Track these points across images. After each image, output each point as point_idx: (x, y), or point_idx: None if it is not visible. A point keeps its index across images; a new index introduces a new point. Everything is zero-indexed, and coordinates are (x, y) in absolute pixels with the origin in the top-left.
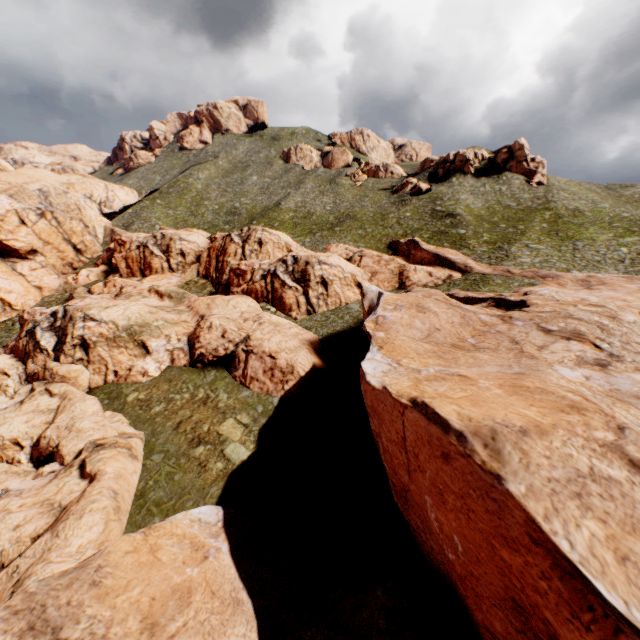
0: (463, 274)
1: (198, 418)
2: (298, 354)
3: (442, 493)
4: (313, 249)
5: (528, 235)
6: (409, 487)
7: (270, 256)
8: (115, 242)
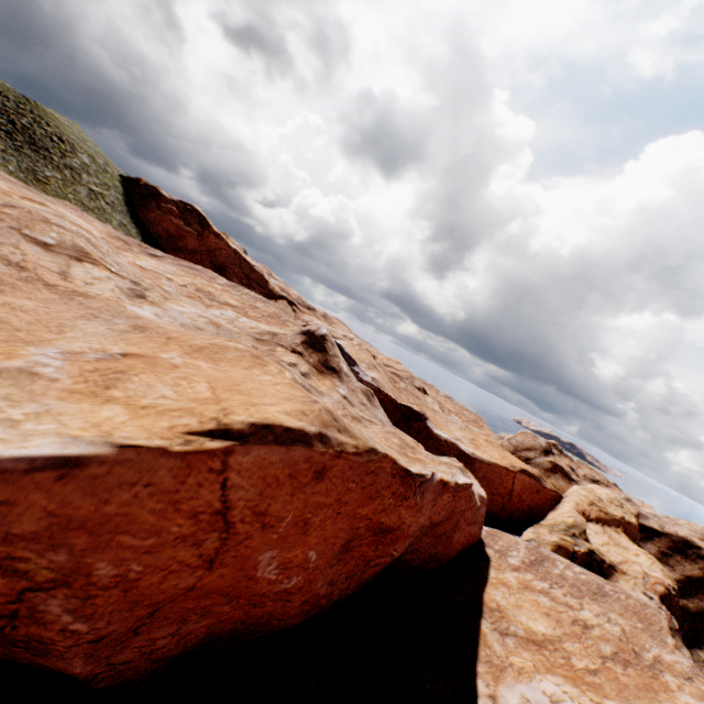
0: None
1: None
2: None
3: (309, 521)
4: None
5: None
6: (200, 585)
7: None
8: None
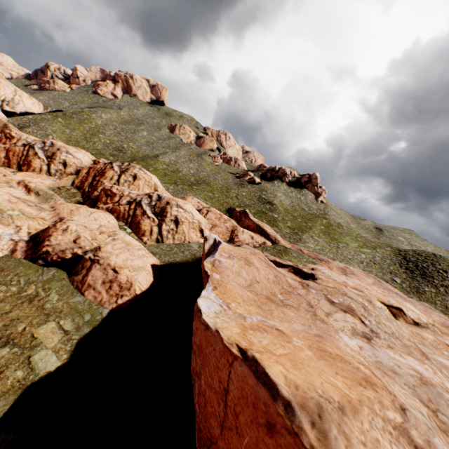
0: (273, 244)
1: (17, 315)
2: (139, 273)
3: None
4: (174, 195)
5: (313, 230)
6: (218, 442)
7: (140, 189)
8: (3, 134)
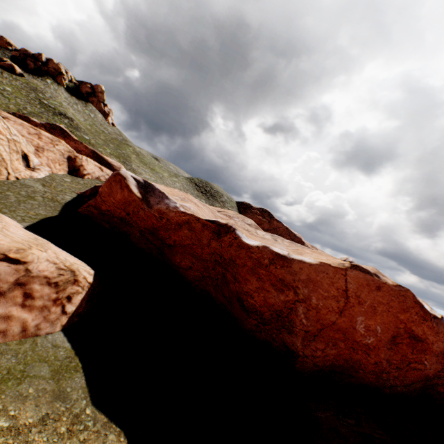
0: None
1: None
2: (55, 250)
3: (375, 308)
4: None
5: (134, 159)
6: (336, 322)
7: None
8: None
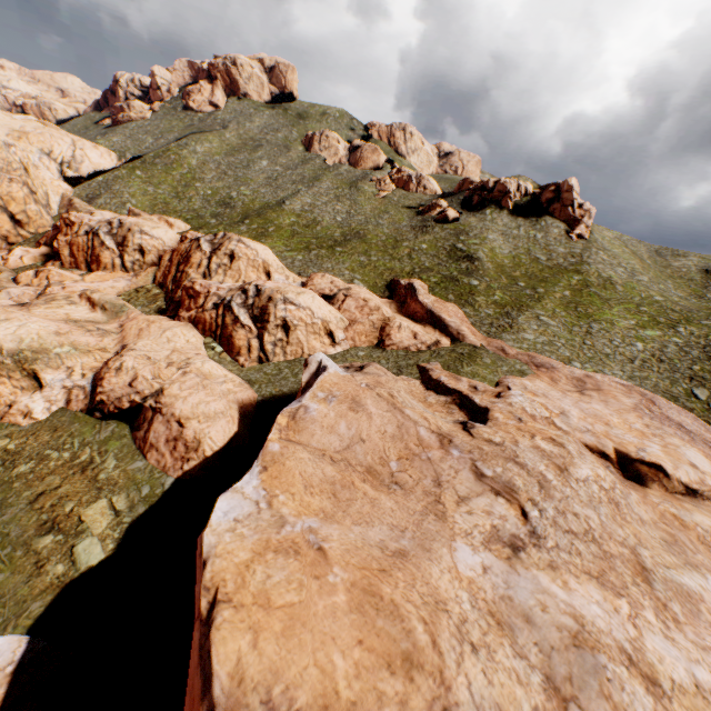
0: (453, 342)
1: (66, 491)
2: (215, 424)
3: None
4: (301, 271)
5: (544, 303)
6: None
7: (241, 275)
8: (62, 220)
